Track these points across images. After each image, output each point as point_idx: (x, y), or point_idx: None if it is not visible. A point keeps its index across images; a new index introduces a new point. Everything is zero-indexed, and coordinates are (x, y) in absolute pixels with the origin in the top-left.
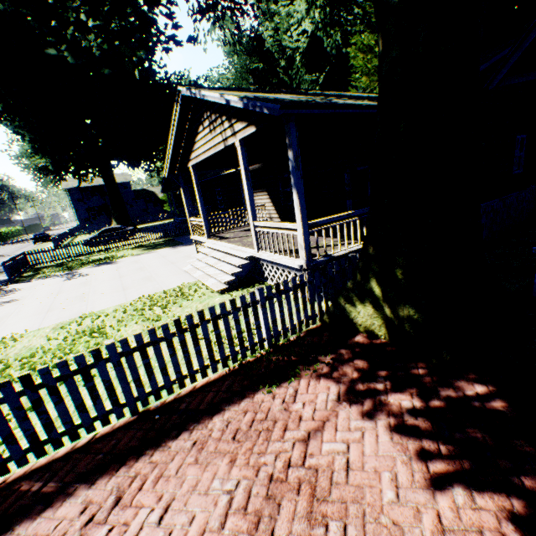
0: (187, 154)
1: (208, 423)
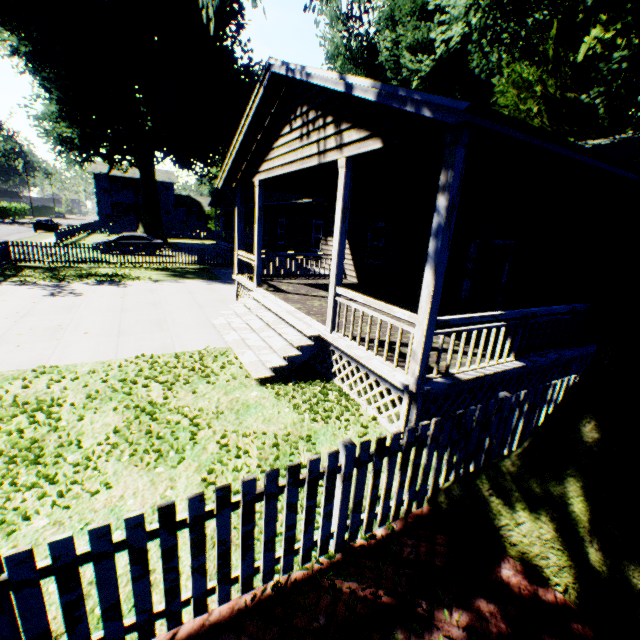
0: (256, 163)
1: None
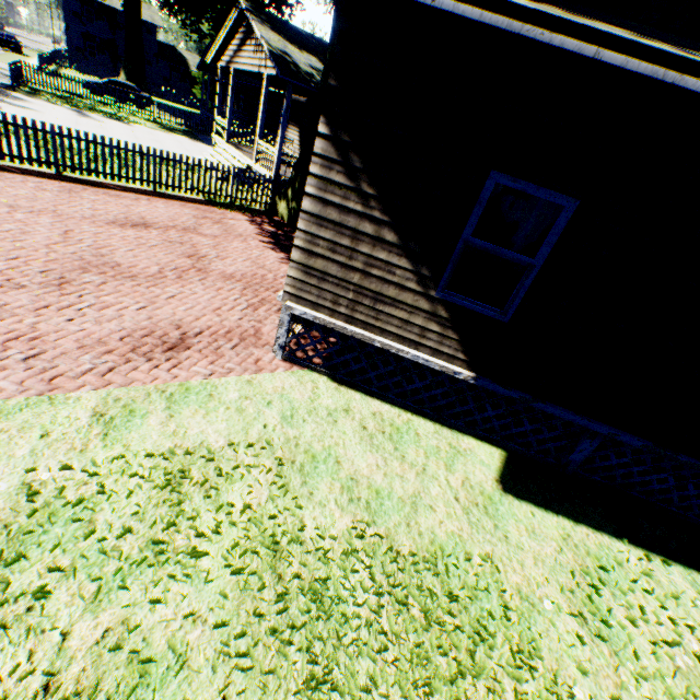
0: (233, 55)
1: (188, 204)
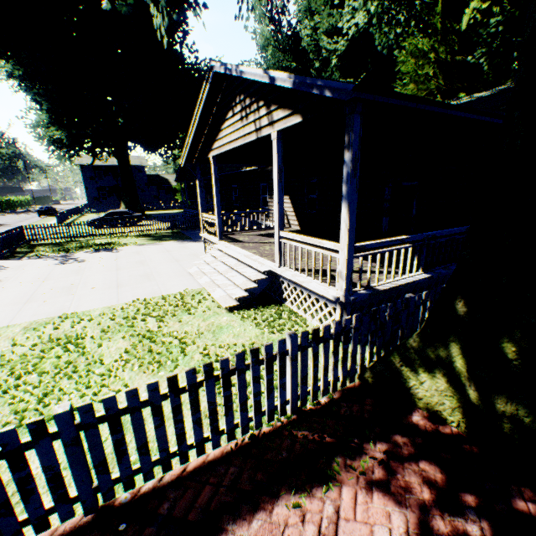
0: (209, 143)
1: None
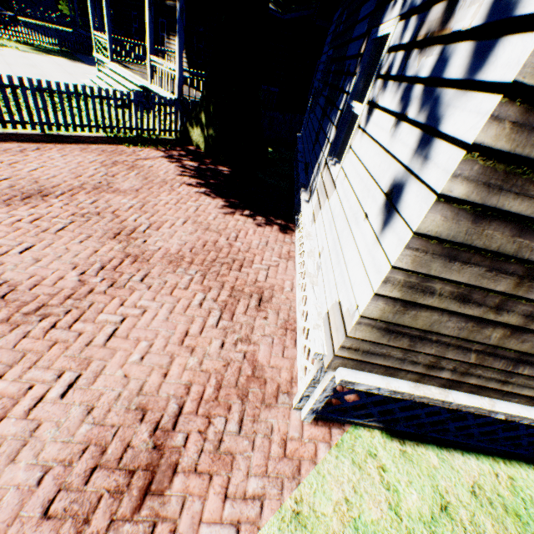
0: None
1: (89, 146)
